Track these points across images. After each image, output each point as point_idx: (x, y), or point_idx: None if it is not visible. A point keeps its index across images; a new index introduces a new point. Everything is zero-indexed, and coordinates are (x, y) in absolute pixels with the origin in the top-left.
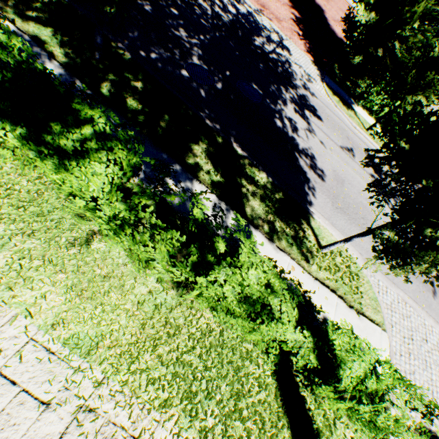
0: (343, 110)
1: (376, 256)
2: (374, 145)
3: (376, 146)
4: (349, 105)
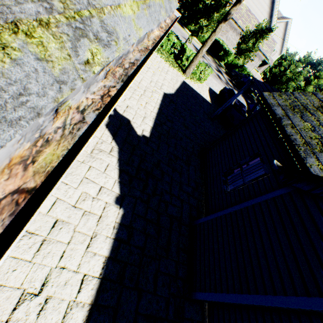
0: (181, 28)
1: (191, 36)
2: (195, 43)
3: (196, 43)
4: (183, 28)
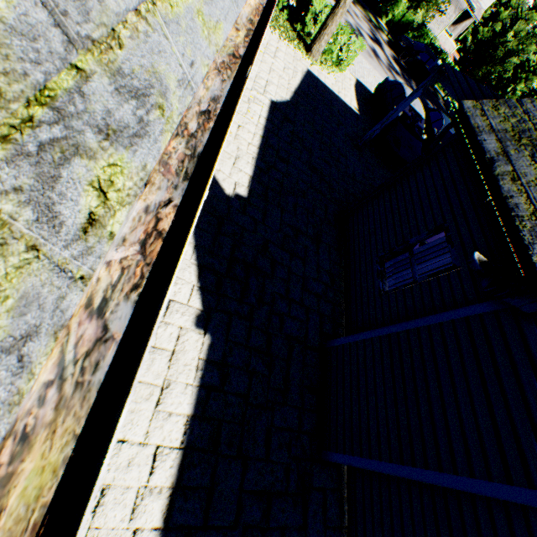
0: None
1: None
2: None
3: None
4: None
